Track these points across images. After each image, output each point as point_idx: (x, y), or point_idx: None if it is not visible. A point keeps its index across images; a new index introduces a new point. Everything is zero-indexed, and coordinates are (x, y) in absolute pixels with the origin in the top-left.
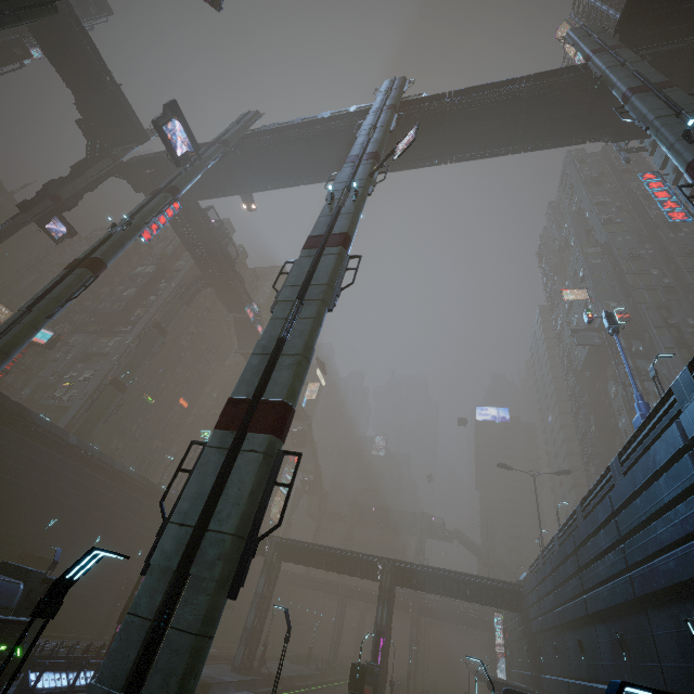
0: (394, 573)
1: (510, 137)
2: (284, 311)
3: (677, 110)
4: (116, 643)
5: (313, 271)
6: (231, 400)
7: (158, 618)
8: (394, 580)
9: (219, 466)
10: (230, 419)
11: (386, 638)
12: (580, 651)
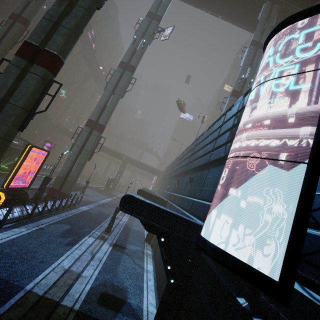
0: (128, 160)
1: (228, 14)
2: (108, 94)
3: (251, 64)
4: (66, 163)
5: (119, 80)
6: (90, 119)
7: (75, 161)
8: (127, 162)
9: (86, 136)
10: (89, 125)
11: (120, 174)
12: (161, 185)
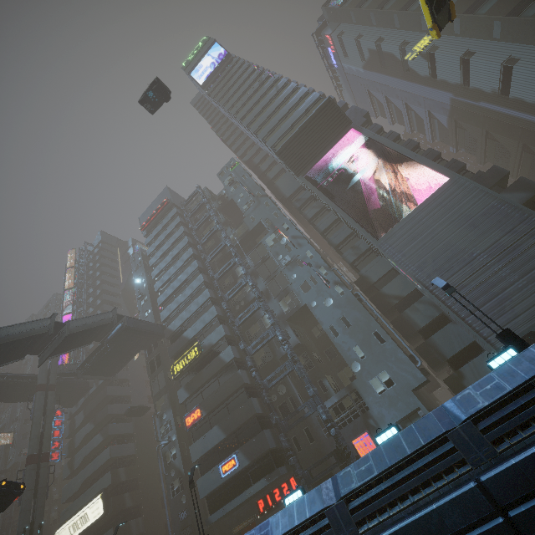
0: None
1: None
2: None
3: (35, 495)
4: None
5: None
6: None
7: None
8: None
9: None
10: None
11: None
12: None
